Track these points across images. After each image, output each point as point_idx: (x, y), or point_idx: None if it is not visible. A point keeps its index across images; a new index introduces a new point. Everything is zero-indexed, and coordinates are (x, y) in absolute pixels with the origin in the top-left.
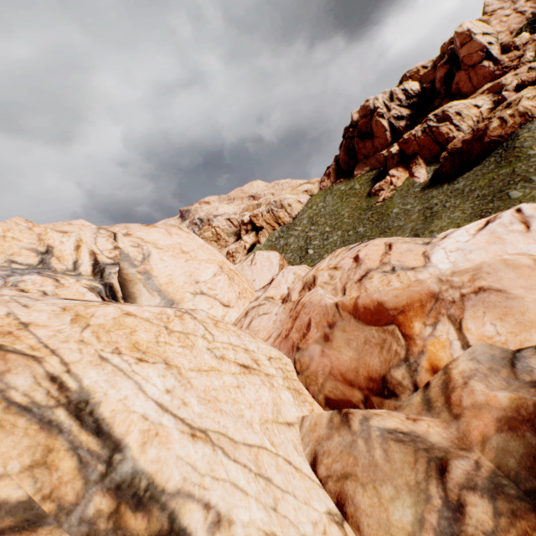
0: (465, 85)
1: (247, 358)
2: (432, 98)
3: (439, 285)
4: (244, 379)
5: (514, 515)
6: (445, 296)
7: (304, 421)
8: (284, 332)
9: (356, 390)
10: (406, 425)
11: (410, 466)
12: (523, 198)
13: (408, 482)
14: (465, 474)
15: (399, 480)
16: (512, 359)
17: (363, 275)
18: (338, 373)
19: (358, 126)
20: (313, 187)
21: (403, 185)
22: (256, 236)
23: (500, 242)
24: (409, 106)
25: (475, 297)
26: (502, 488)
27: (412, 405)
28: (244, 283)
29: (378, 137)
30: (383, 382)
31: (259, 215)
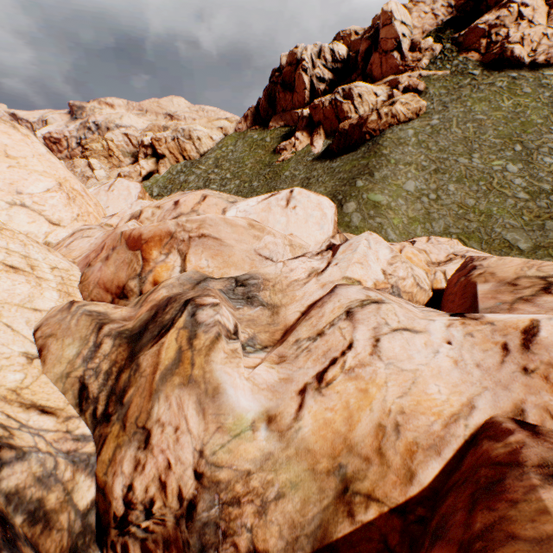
0: (376, 69)
1: (22, 263)
2: (353, 70)
3: (176, 227)
4: (4, 275)
5: (120, 346)
6: (179, 236)
7: (52, 310)
8: (90, 252)
9: (110, 295)
10: (108, 309)
11: (87, 327)
12: (362, 189)
13: (82, 336)
14: (110, 329)
15: (78, 335)
16: (202, 281)
17: (175, 218)
18: (103, 283)
19: (284, 72)
20: (229, 126)
21: (302, 151)
22: (156, 164)
23: (268, 211)
24: (333, 71)
25: (199, 240)
26: (122, 334)
27: (133, 303)
28: (89, 207)
29: (298, 93)
30: (123, 289)
31: (162, 140)
